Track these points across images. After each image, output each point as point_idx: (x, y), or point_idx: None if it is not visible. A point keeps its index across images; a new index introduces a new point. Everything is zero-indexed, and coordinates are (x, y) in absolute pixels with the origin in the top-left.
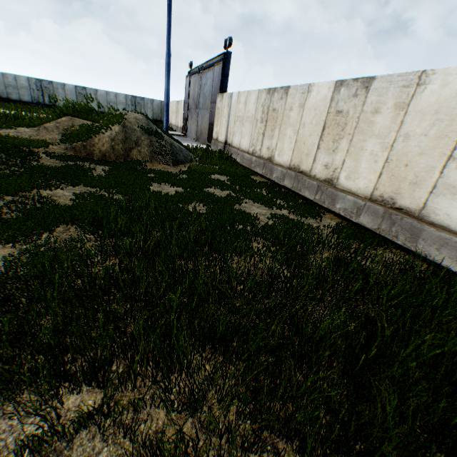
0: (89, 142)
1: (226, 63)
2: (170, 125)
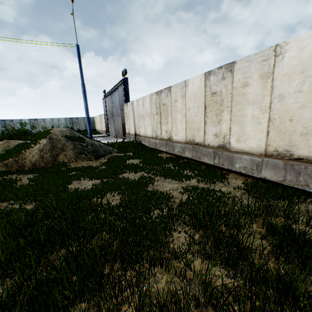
0: (21, 156)
1: (125, 84)
2: (98, 131)
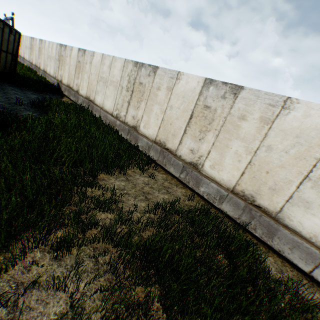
0: None
1: (13, 21)
2: None
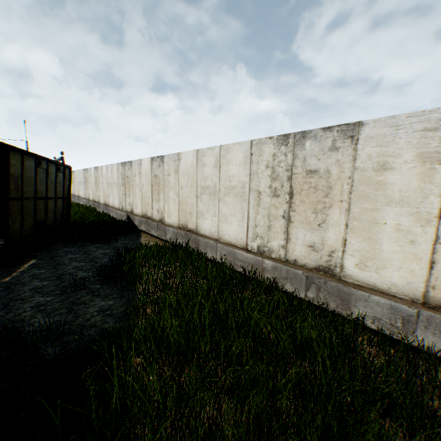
0: None
1: (63, 161)
2: None
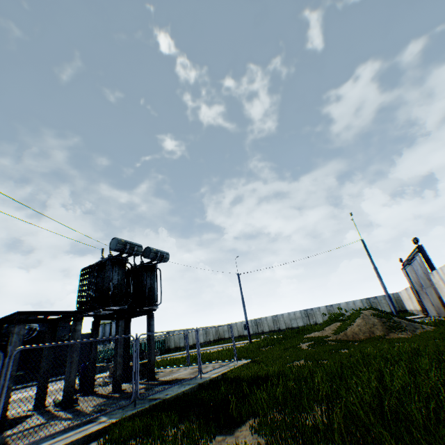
0: (346, 331)
1: (421, 252)
2: (409, 311)
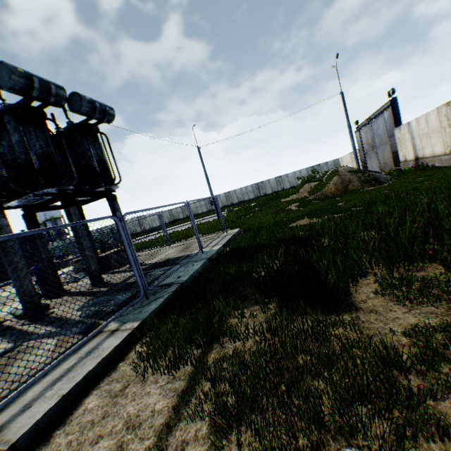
0: (323, 191)
1: (394, 106)
2: None
